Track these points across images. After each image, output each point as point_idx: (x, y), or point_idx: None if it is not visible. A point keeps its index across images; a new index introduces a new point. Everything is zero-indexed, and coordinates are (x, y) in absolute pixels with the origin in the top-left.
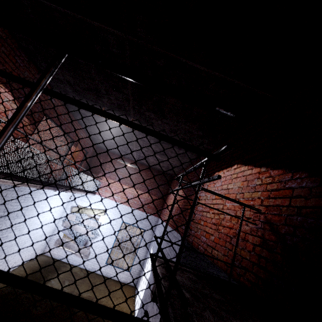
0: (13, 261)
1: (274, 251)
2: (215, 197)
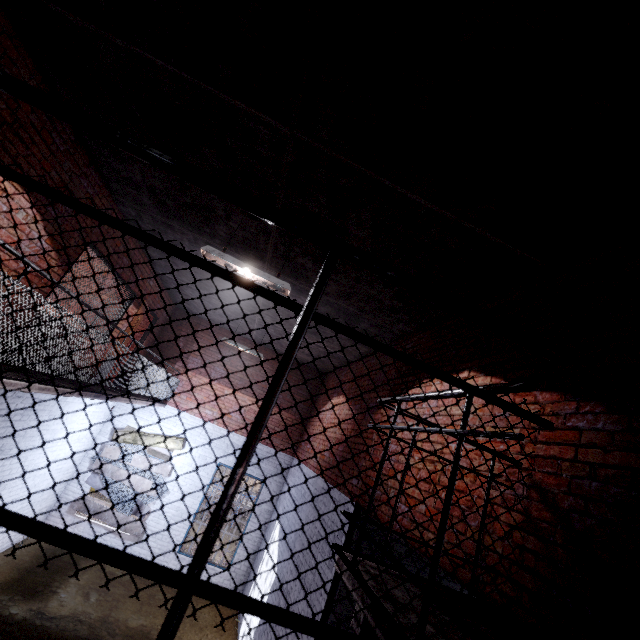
0: None
1: (551, 541)
2: None
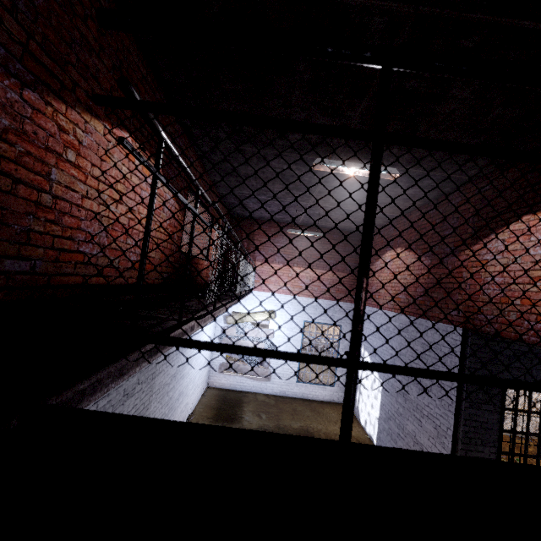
0: (191, 403)
1: None
2: None
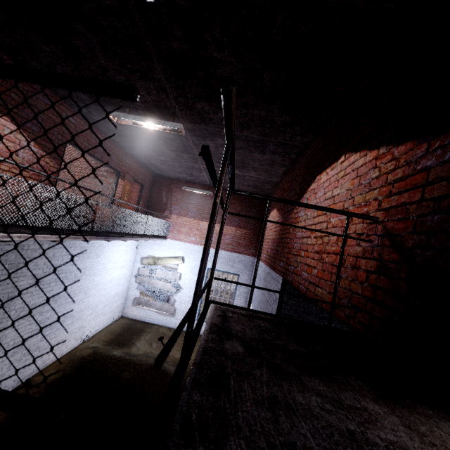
0: (90, 327)
1: (396, 277)
2: (317, 214)
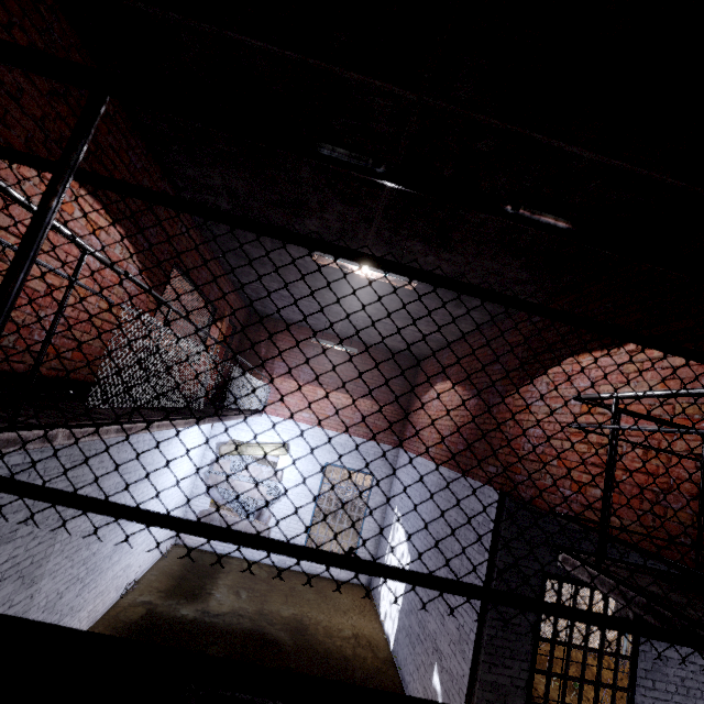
0: (137, 566)
1: None
2: (582, 411)
